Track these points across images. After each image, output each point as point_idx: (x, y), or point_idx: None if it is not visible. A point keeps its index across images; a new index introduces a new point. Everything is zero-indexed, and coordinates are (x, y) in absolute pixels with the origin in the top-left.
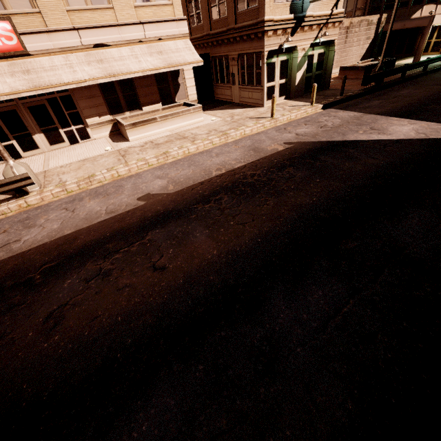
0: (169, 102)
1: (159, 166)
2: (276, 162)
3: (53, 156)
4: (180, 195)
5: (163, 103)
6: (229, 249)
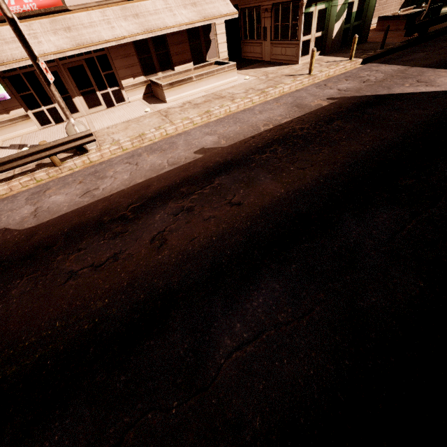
0: (200, 61)
1: (205, 124)
2: (323, 117)
3: (94, 119)
4: (234, 148)
5: (194, 62)
6: (295, 188)
